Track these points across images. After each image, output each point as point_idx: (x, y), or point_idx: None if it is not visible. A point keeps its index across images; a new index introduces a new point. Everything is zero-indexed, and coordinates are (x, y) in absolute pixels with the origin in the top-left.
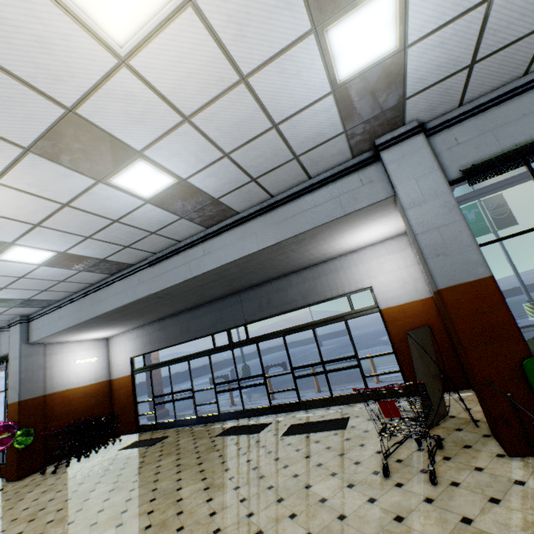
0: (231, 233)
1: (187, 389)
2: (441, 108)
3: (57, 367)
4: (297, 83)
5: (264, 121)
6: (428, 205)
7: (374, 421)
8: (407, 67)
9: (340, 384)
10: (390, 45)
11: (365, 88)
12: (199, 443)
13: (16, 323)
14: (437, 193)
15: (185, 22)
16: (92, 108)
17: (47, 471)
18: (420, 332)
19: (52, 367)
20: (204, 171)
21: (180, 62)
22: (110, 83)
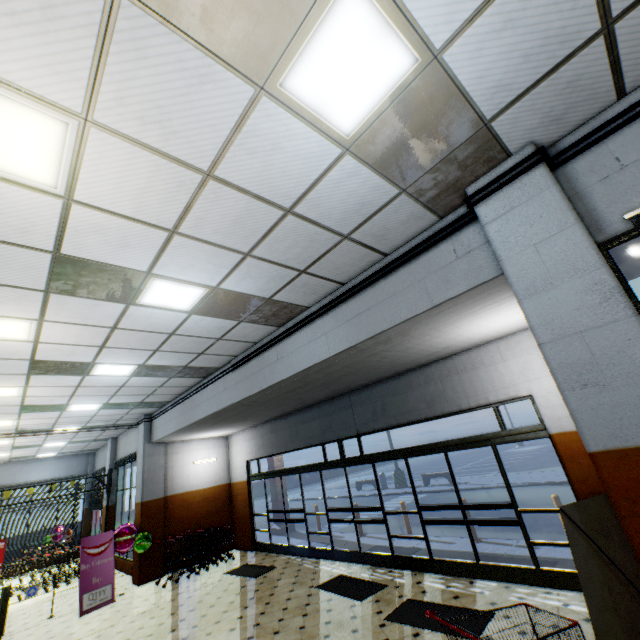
0: (302, 333)
1: (298, 509)
2: (578, 112)
3: (178, 467)
4: (284, 158)
5: (269, 210)
6: (560, 290)
7: (528, 639)
8: (459, 78)
9: (515, 529)
10: (402, 62)
11: (399, 130)
12: (295, 593)
13: (142, 421)
14: (576, 267)
15: (98, 142)
16: (73, 247)
17: (162, 581)
18: (594, 504)
19: (173, 467)
20: (233, 275)
21: (123, 181)
22: (71, 221)
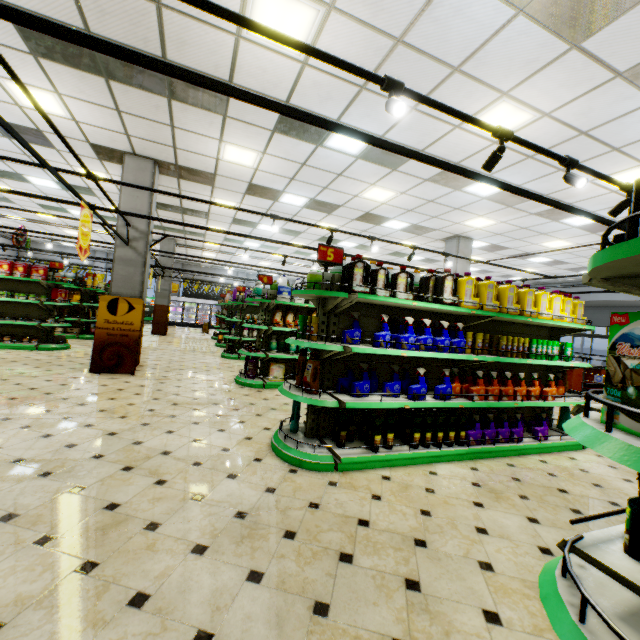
0: None
1: None
2: None
3: None
4: None
5: None
6: None
7: None
8: None
9: None
10: None
11: None
12: None
13: None
14: None
15: None
16: None
17: None
18: None
19: None
20: None
21: None
22: None
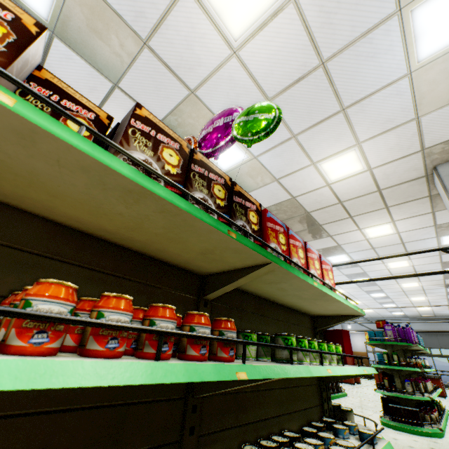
0: None
1: None
2: None
3: None
4: None
5: None
6: None
7: None
8: None
9: None
10: None
11: None
12: None
13: None
14: None
15: None
16: None
17: None
18: None
19: None
20: None
21: None
22: None
